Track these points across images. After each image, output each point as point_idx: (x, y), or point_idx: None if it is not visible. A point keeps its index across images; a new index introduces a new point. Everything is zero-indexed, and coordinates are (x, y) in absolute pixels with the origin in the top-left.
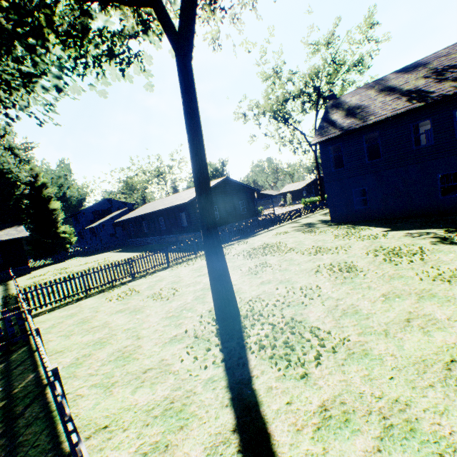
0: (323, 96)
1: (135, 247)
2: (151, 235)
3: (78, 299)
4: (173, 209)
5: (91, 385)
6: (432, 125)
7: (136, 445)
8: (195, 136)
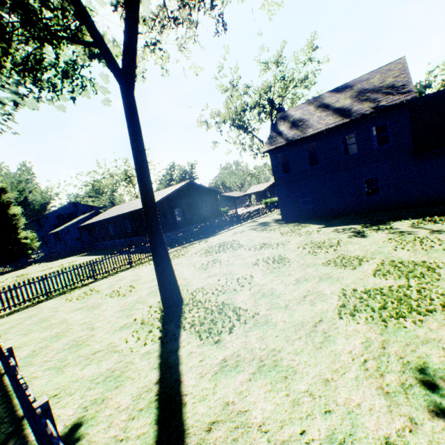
0: (275, 108)
1: (101, 250)
2: (118, 238)
3: (39, 302)
4: (138, 212)
5: (46, 368)
6: (356, 138)
7: (79, 402)
8: (138, 153)
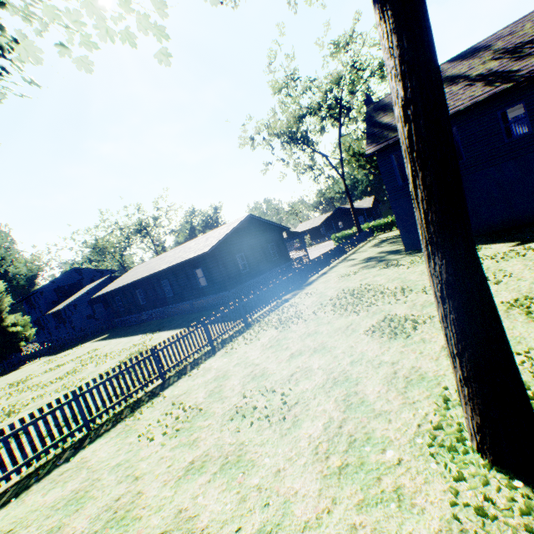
0: (347, 108)
1: (128, 328)
2: (152, 308)
3: (76, 447)
4: (182, 266)
5: None
6: (526, 109)
7: None
8: (420, 12)
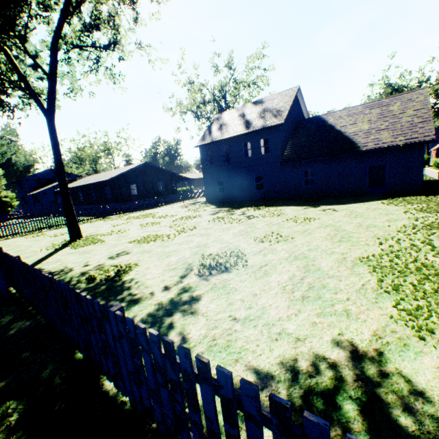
0: (227, 105)
1: None
2: (86, 204)
3: (7, 239)
4: (101, 184)
5: None
6: (251, 146)
7: None
8: (56, 156)
